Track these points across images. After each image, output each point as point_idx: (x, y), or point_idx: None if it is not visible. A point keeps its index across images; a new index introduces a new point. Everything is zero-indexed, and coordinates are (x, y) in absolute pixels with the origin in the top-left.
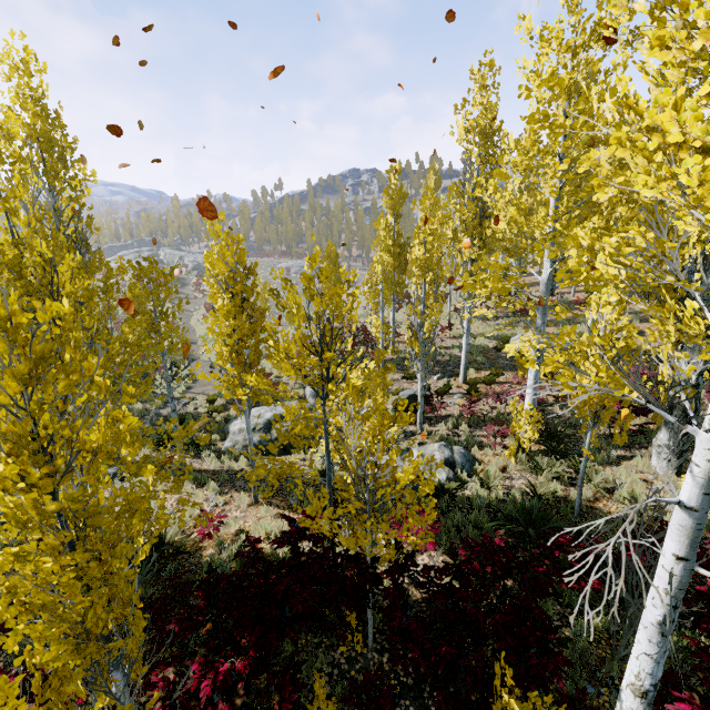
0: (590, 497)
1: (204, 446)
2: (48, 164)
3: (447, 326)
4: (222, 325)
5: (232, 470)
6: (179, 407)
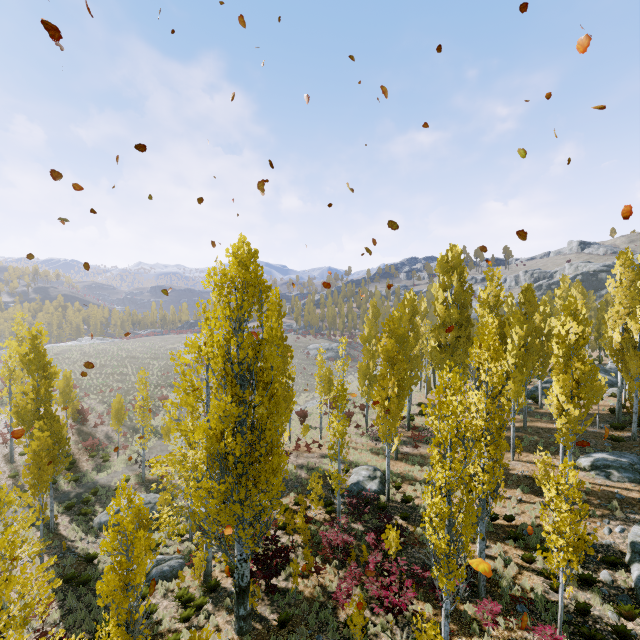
0: (174, 628)
1: (88, 515)
2: (36, 372)
3: (318, 446)
4: (26, 474)
5: (69, 539)
6: (111, 480)
